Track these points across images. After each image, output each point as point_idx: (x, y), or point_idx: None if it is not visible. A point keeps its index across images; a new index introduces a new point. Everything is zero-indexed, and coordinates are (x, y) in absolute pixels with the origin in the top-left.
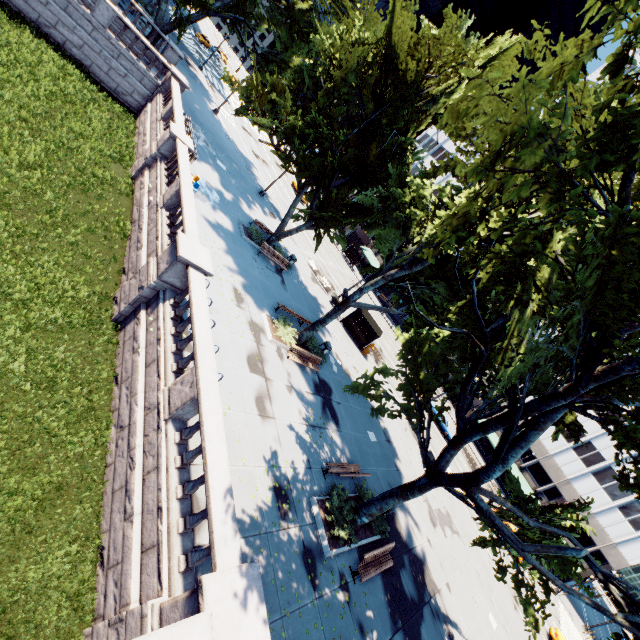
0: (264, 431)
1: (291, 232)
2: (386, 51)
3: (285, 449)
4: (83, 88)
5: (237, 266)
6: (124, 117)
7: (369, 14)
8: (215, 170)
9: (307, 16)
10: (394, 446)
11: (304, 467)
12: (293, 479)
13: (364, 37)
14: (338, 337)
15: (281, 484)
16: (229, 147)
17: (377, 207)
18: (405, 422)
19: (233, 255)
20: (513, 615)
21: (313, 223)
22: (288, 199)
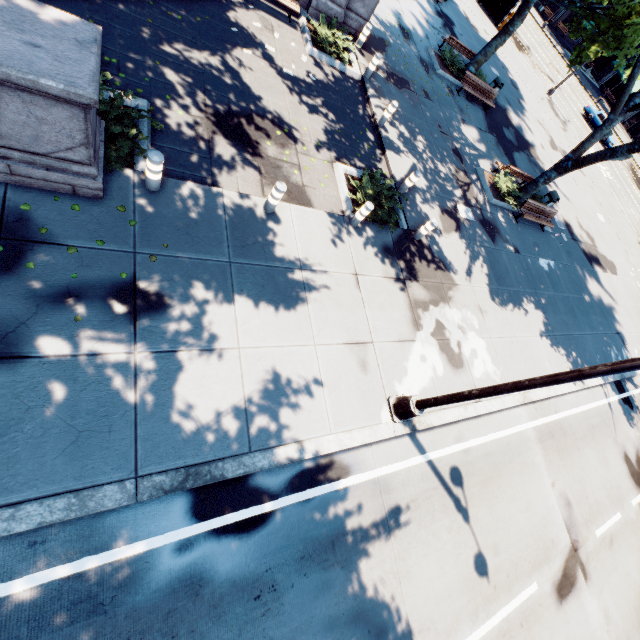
0: (390, 1)
1: None
2: None
3: (407, 19)
4: None
5: None
6: None
7: None
8: None
9: None
10: (521, 94)
11: (423, 36)
12: (413, 33)
13: None
14: (468, 5)
15: (404, 28)
16: None
17: None
18: (543, 97)
19: None
20: (633, 241)
21: None
22: None
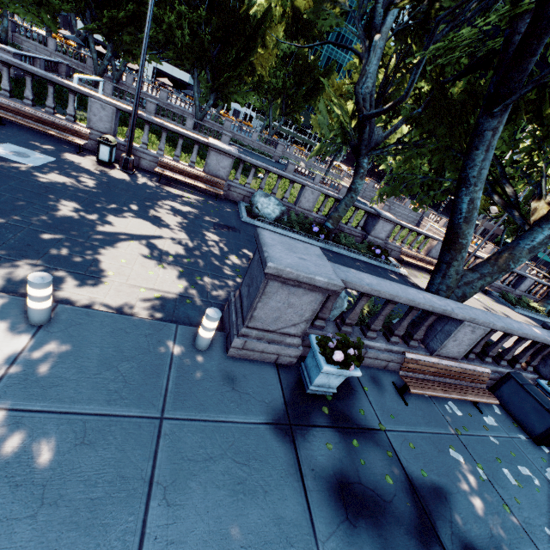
0: None
1: None
2: None
3: None
4: None
5: None
6: None
7: None
8: None
9: None
10: None
11: None
12: None
13: None
14: None
15: None
16: None
17: None
18: None
19: None
20: None
21: None
22: None
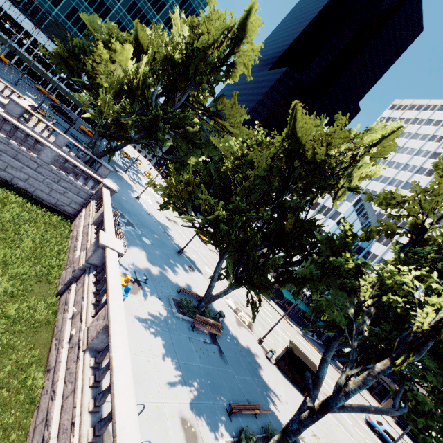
0: None
1: (219, 296)
2: (288, 147)
3: None
4: (22, 211)
5: (178, 369)
6: (60, 225)
7: (239, 127)
8: (142, 248)
9: (198, 134)
10: None
11: None
12: None
13: (267, 140)
14: (283, 393)
15: None
16: (150, 221)
17: (315, 274)
18: None
19: (171, 353)
20: None
21: (217, 257)
22: (196, 245)
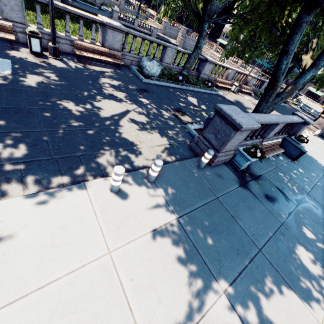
0: None
1: None
2: None
3: None
4: None
5: None
6: None
7: None
8: None
9: None
10: None
11: None
12: None
13: None
14: None
15: None
16: None
17: None
18: None
19: None
20: None
21: None
22: None
